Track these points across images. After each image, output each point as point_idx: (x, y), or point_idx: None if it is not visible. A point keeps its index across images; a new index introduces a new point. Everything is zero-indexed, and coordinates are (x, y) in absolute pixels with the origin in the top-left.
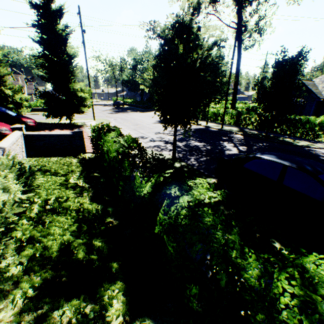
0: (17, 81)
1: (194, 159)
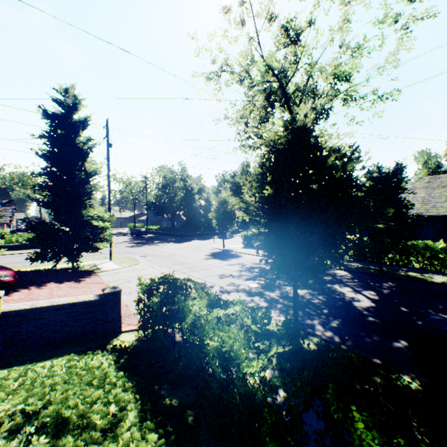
0: None
1: (321, 324)
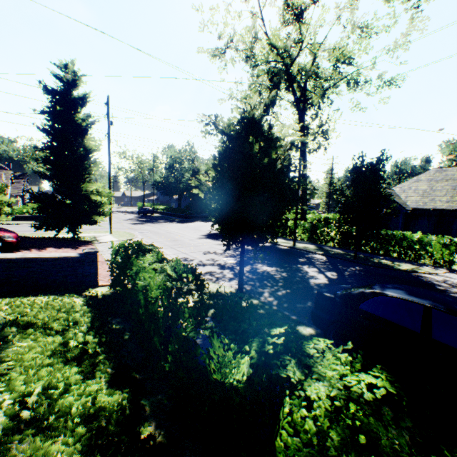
0: None
1: (269, 293)
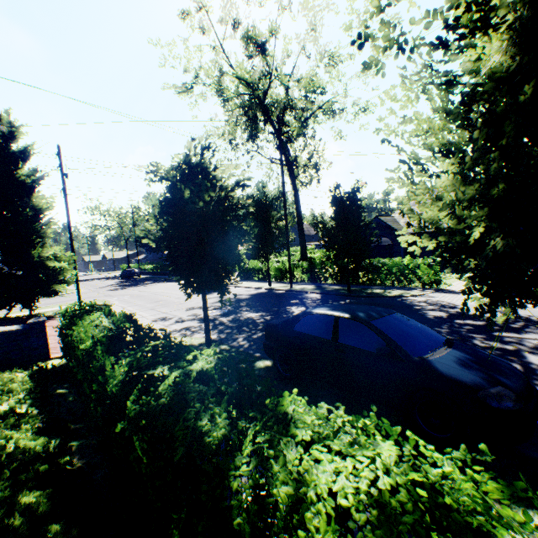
0: None
1: (244, 337)
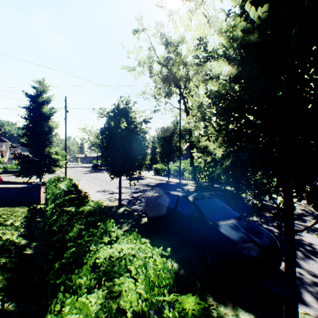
0: (0, 147)
1: (141, 205)
